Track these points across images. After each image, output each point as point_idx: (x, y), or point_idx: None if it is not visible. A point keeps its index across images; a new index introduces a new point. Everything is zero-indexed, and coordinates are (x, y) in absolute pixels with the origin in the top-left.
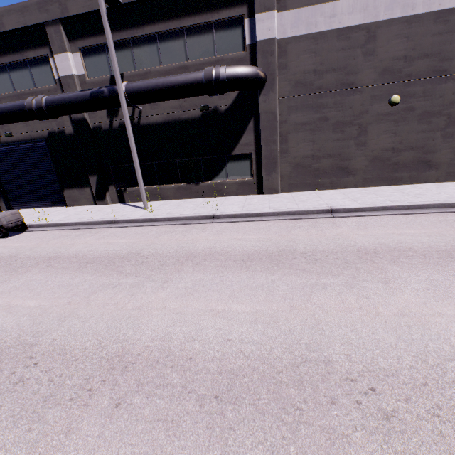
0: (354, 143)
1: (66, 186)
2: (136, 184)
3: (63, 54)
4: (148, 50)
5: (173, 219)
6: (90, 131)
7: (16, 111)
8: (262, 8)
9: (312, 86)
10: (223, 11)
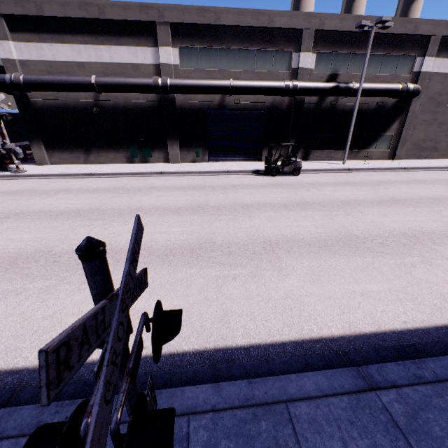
0: (443, 134)
1: (266, 146)
2: (317, 148)
3: (307, 53)
4: (358, 62)
5: (383, 169)
6: (304, 109)
7: (275, 88)
8: (429, 55)
9: (435, 101)
10: (408, 50)
